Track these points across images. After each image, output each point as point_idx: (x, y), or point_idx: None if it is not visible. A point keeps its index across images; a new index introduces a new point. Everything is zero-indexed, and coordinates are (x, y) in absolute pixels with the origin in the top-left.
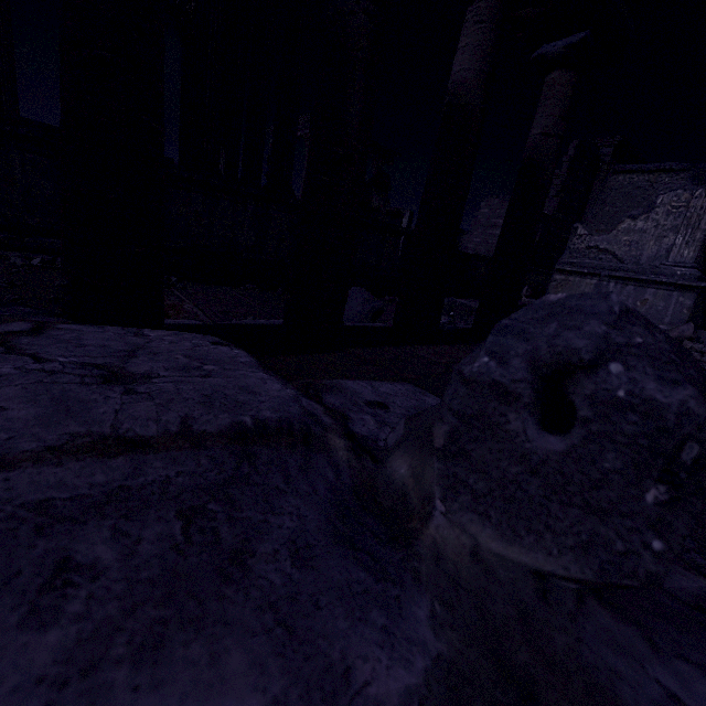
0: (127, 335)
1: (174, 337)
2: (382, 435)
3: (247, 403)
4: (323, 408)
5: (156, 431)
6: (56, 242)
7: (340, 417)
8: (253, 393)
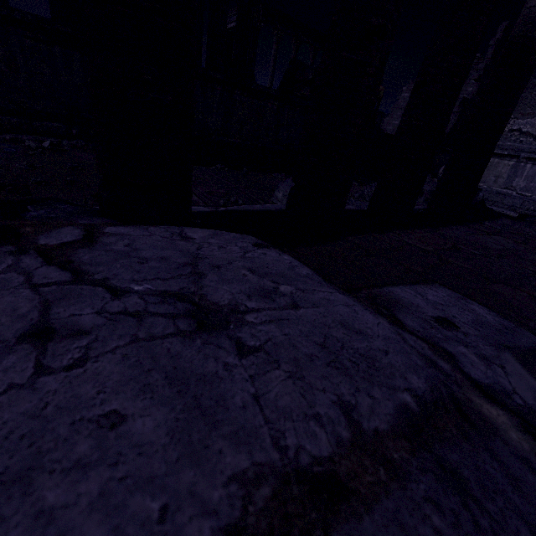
0: (175, 240)
1: (217, 238)
2: (503, 381)
3: (373, 356)
4: (426, 344)
5: (328, 444)
6: (60, 126)
7: (446, 355)
8: (360, 333)
